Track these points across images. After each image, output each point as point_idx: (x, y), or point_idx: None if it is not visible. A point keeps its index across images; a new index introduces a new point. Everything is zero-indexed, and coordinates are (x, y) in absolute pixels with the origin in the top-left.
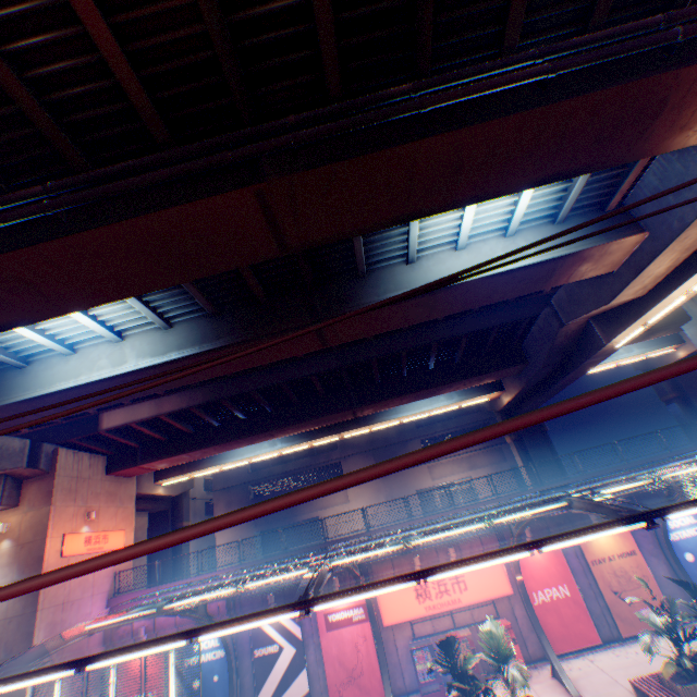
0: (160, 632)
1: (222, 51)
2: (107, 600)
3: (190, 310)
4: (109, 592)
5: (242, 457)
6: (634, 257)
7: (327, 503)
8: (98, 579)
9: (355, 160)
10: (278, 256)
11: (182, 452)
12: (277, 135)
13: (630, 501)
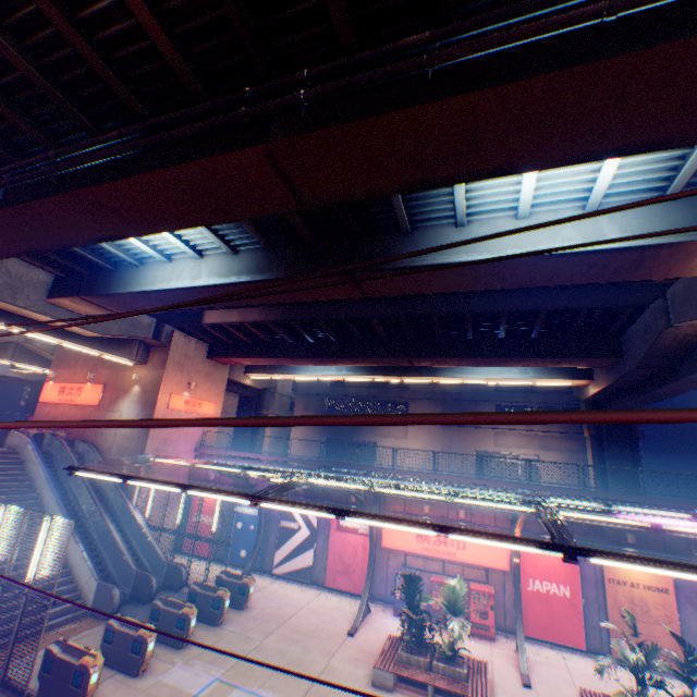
0: (223, 482)
1: (232, 9)
2: (195, 447)
3: (250, 242)
4: (197, 443)
5: (311, 374)
6: None
7: (386, 434)
8: (191, 431)
9: (352, 125)
10: (298, 209)
11: (260, 356)
12: (295, 89)
13: (685, 542)
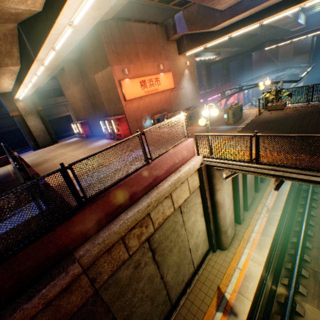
0: None
1: None
2: None
3: None
4: None
5: None
6: (299, 30)
7: None
8: None
9: None
10: None
11: None
12: None
13: None
